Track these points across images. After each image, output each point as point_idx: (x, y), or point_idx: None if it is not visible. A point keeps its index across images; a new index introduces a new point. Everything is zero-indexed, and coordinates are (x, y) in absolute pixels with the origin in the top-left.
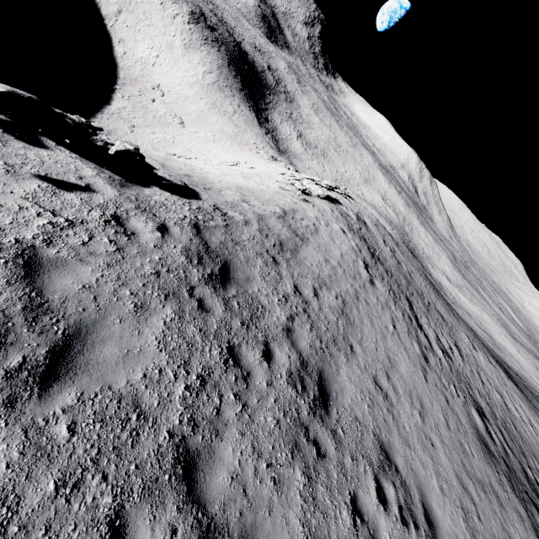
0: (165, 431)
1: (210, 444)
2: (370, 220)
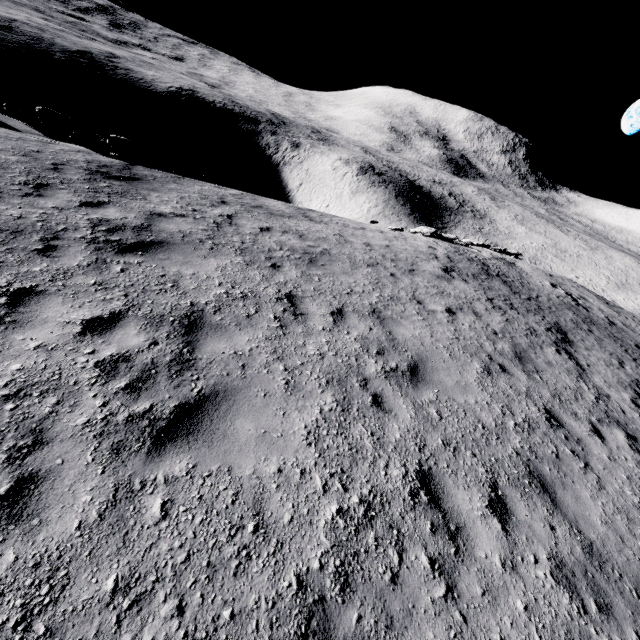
0: None
1: None
2: (536, 268)
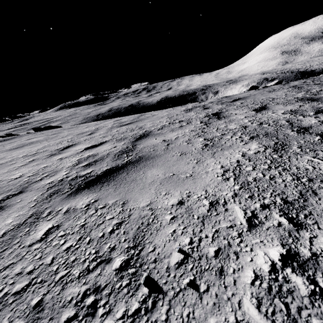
0: None
1: None
2: None
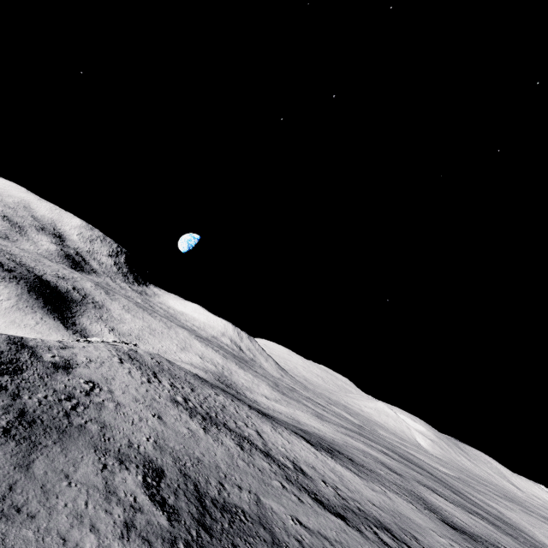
0: (3, 356)
1: (17, 360)
2: (145, 351)
